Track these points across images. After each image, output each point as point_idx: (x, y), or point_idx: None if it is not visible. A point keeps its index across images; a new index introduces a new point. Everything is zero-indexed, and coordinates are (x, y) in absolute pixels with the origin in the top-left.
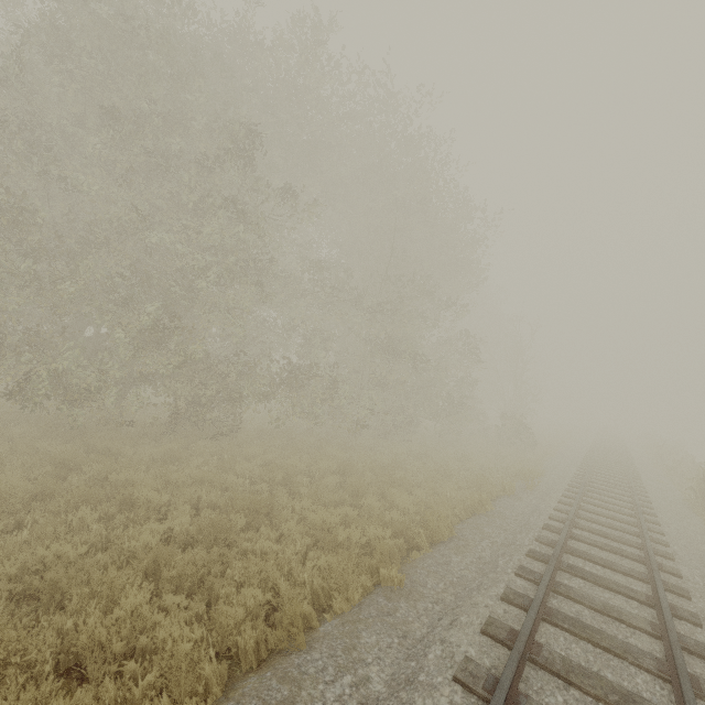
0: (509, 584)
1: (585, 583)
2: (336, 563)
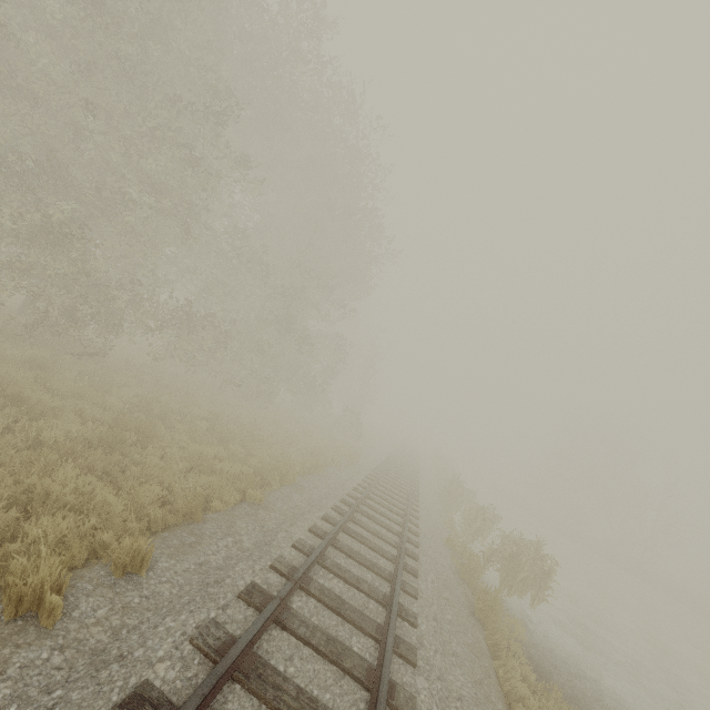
0: (327, 513)
1: (369, 520)
2: (216, 481)
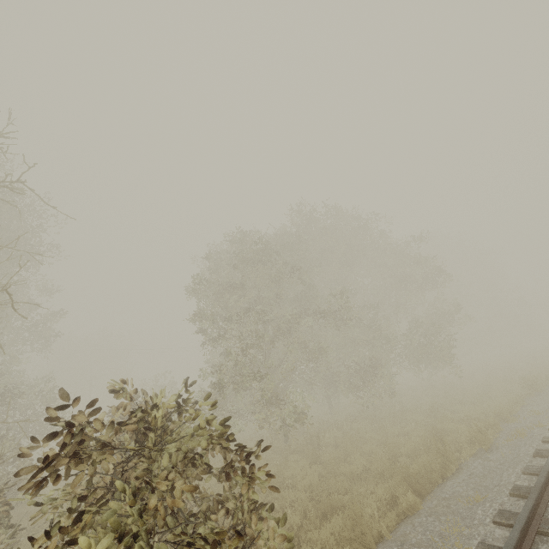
0: None
1: None
2: None
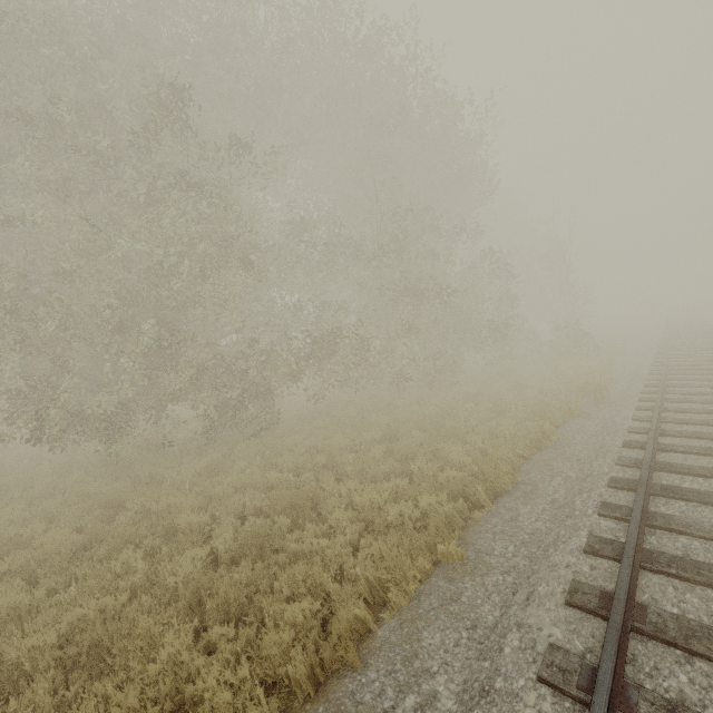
0: (592, 529)
1: (687, 505)
2: (387, 550)
